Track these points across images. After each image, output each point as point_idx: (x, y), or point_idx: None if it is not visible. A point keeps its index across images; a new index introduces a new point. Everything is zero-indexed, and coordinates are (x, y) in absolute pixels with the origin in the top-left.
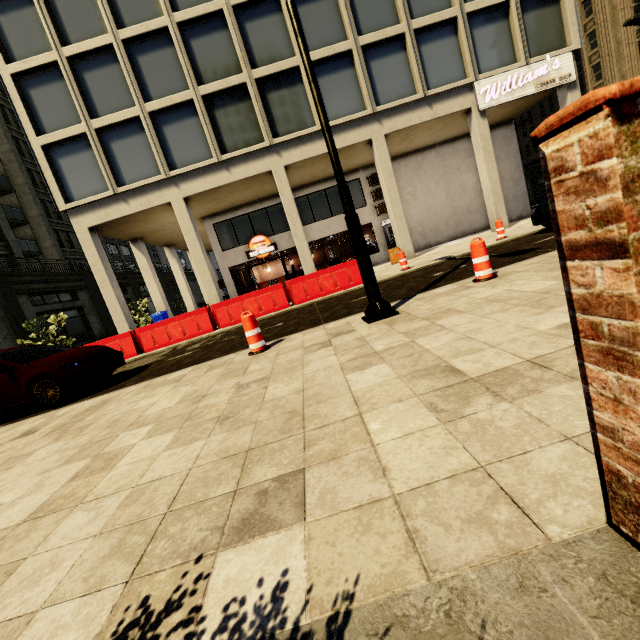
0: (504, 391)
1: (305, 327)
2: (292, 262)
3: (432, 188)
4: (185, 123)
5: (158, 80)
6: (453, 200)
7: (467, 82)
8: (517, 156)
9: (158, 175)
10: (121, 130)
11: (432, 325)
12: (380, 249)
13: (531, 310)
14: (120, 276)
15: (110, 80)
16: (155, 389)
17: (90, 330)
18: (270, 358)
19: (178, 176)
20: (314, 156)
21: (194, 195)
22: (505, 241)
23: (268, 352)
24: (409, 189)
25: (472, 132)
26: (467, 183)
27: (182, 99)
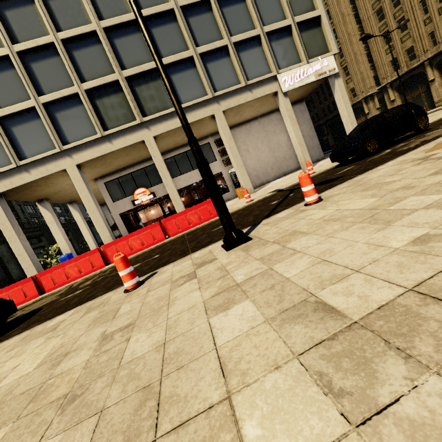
0: (414, 348)
1: (176, 257)
2: (169, 205)
3: (259, 145)
4: (73, 110)
5: (49, 80)
6: (274, 152)
7: (272, 75)
8: (310, 121)
9: (53, 149)
10: (20, 118)
11: (284, 249)
12: (230, 189)
13: (371, 226)
14: (35, 229)
15: (8, 81)
16: (29, 342)
17: (9, 275)
18: (141, 296)
19: (70, 149)
20: (174, 128)
21: (85, 162)
22: (315, 175)
23: (141, 288)
24: (244, 147)
25: (280, 107)
26: (281, 140)
27: (69, 93)
